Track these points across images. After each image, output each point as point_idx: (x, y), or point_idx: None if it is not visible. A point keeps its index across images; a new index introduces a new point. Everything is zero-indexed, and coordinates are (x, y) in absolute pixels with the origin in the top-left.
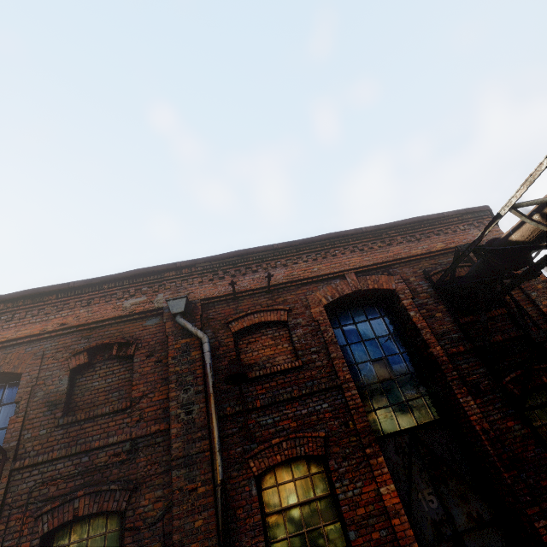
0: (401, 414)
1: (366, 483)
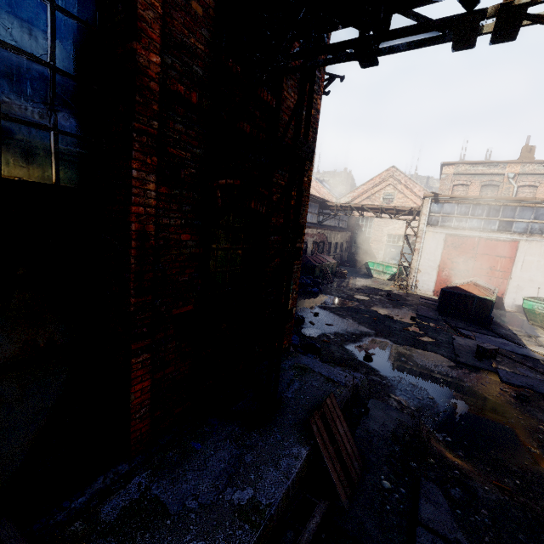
0: None
1: None
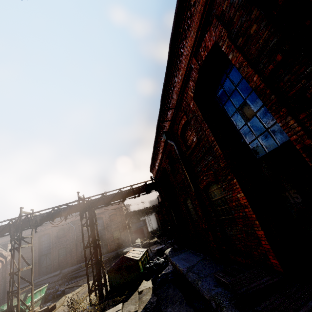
0: (264, 141)
1: (233, 192)
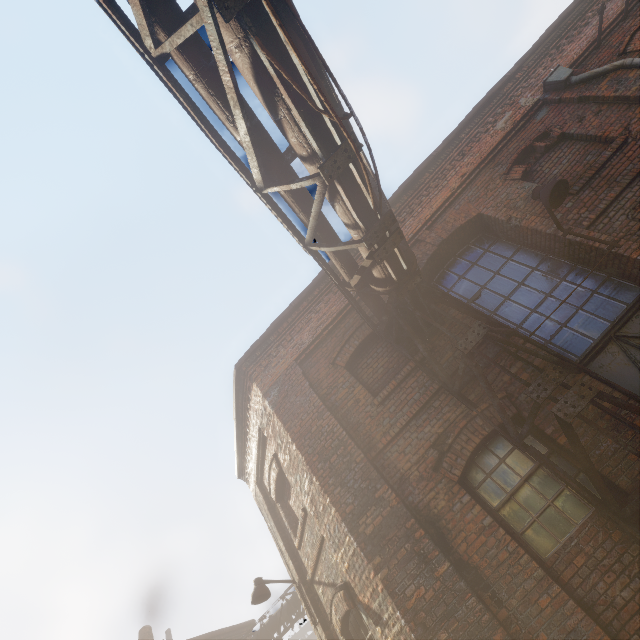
0: None
1: None
